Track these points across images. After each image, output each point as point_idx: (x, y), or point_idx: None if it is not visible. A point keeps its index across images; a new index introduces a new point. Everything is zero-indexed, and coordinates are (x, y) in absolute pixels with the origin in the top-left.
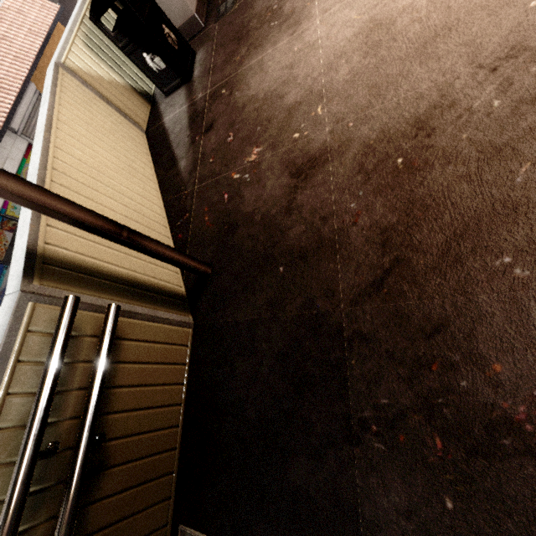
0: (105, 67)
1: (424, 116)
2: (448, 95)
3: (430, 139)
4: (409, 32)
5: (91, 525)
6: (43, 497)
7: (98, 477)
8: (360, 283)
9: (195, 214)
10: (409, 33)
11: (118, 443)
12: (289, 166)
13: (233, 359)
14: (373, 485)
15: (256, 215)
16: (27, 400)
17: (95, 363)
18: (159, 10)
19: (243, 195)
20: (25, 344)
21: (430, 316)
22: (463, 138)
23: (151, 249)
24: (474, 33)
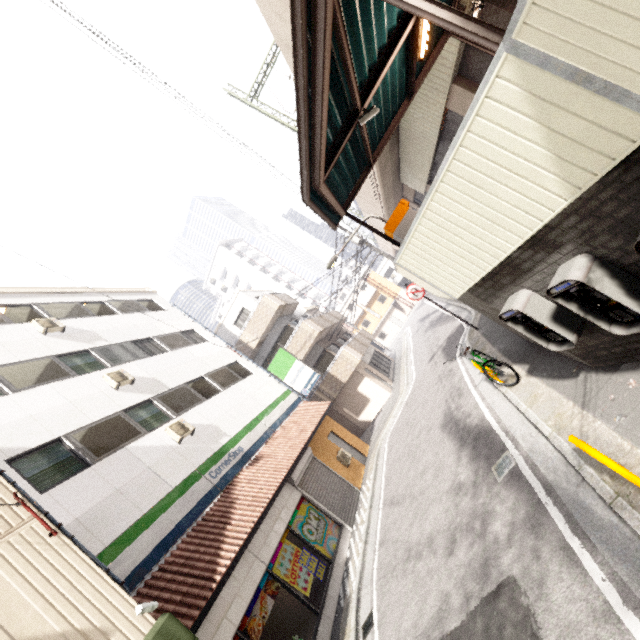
0: None
1: None
2: None
3: None
4: None
5: None
6: None
7: None
8: None
9: None
10: None
11: None
12: None
13: None
14: None
15: None
16: None
17: None
18: None
19: None
20: None
21: None
22: None
23: None
24: None
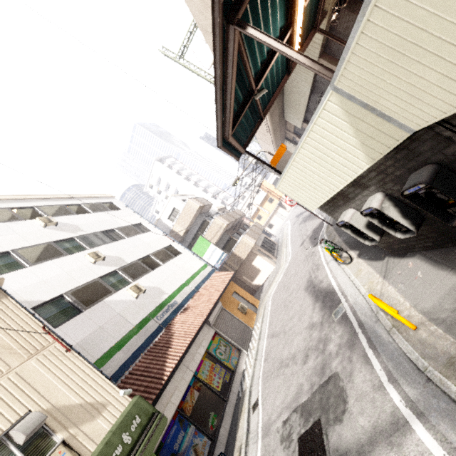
0: None
1: None
2: None
3: None
4: None
5: None
6: None
7: None
8: None
9: None
10: None
11: None
12: None
13: None
14: None
15: None
16: None
17: None
18: None
19: None
20: None
21: None
22: None
23: None
24: None
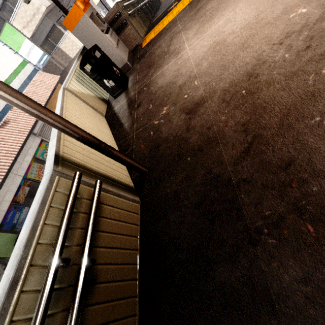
0: (85, 89)
1: (251, 70)
2: (261, 59)
3: (257, 79)
4: (234, 41)
5: (88, 322)
6: (61, 294)
7: (91, 288)
8: (236, 153)
9: (135, 146)
10: (234, 42)
11: (102, 267)
12: (184, 110)
13: (167, 215)
14: (275, 267)
15: (170, 137)
16: (54, 229)
17: (90, 211)
18: (111, 61)
19: (161, 130)
20: (54, 198)
21: (282, 158)
22: (274, 73)
23: (116, 155)
24: (266, 33)
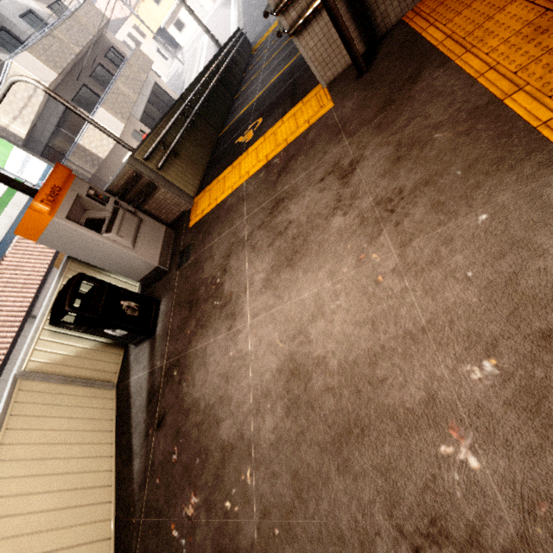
0: (72, 341)
1: None
2: None
3: None
4: (324, 403)
5: None
6: None
7: None
8: None
9: None
10: (325, 407)
11: None
12: None
13: None
14: None
15: None
16: None
17: None
18: (117, 289)
19: None
20: None
21: None
22: None
23: None
24: (387, 457)
